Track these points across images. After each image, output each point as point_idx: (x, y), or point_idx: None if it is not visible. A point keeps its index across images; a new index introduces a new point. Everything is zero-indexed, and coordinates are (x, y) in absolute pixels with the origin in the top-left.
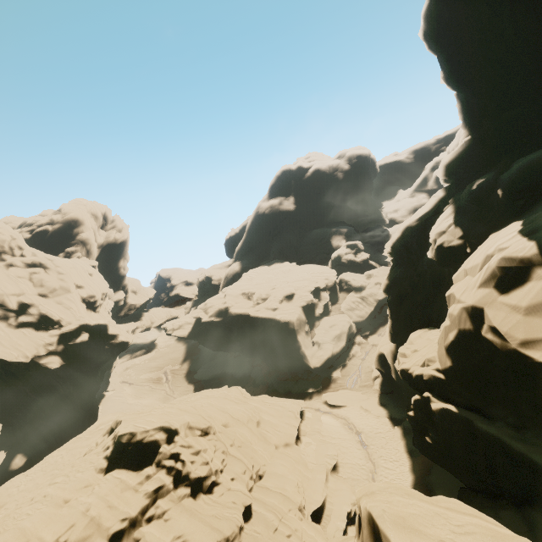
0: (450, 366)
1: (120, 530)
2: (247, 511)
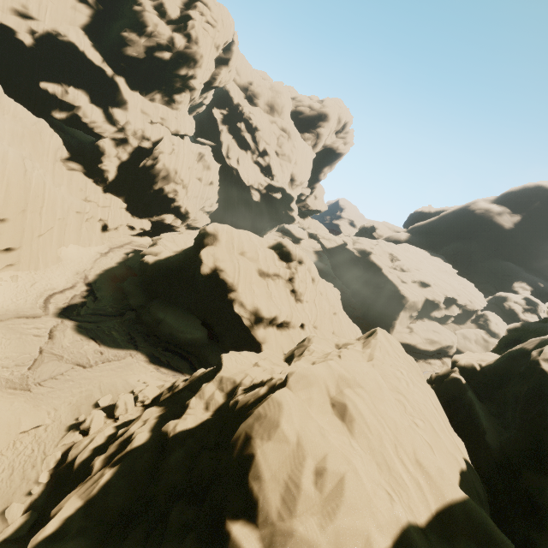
0: (490, 364)
1: (263, 269)
2: (303, 326)
